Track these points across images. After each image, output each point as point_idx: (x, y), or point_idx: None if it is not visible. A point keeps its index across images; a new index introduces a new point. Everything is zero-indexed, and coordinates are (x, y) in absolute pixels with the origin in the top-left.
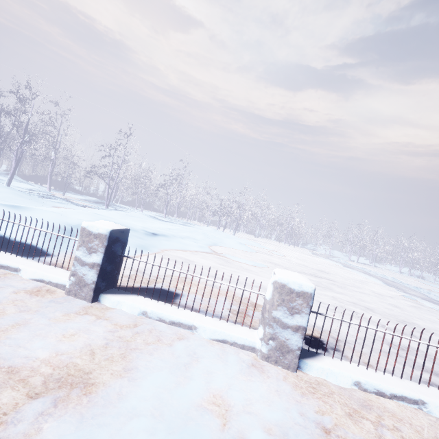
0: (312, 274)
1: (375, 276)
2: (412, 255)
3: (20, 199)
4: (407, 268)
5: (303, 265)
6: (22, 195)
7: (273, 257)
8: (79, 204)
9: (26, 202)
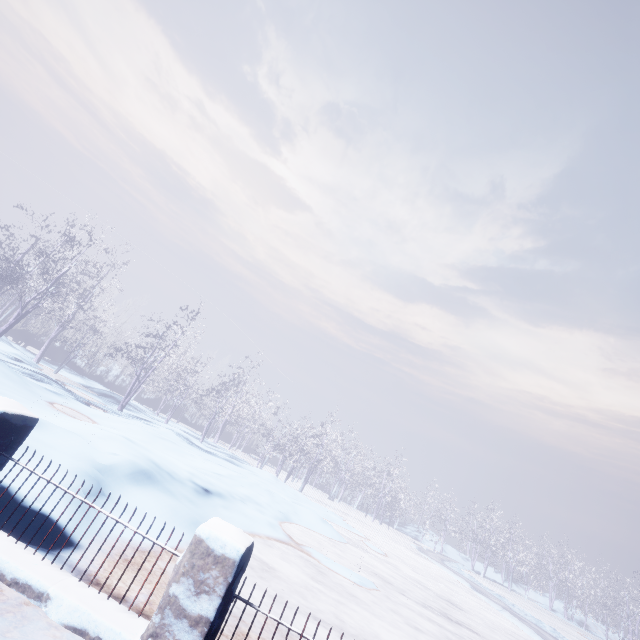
0: (440, 609)
1: (527, 622)
2: (566, 578)
3: (7, 384)
4: (561, 602)
5: (419, 583)
6: (10, 374)
7: (371, 556)
8: (82, 398)
9: (14, 389)
